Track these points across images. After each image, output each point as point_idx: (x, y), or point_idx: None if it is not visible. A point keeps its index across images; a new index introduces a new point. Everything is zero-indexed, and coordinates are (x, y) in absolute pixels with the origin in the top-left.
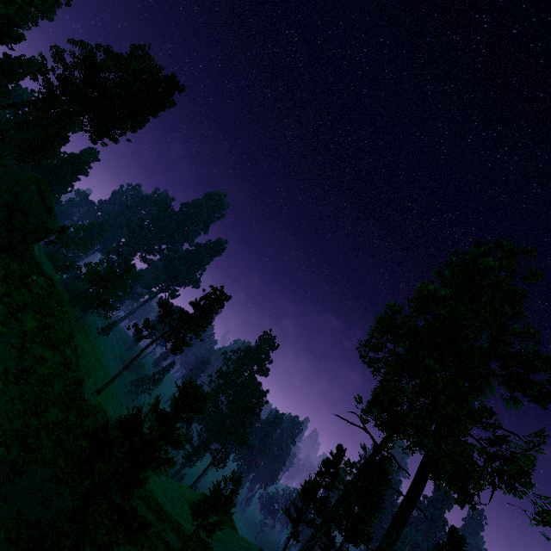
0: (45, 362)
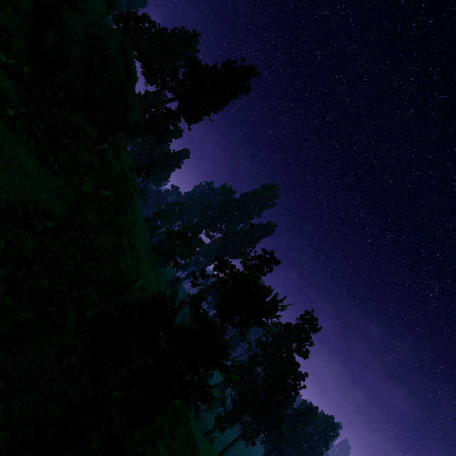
0: (96, 235)
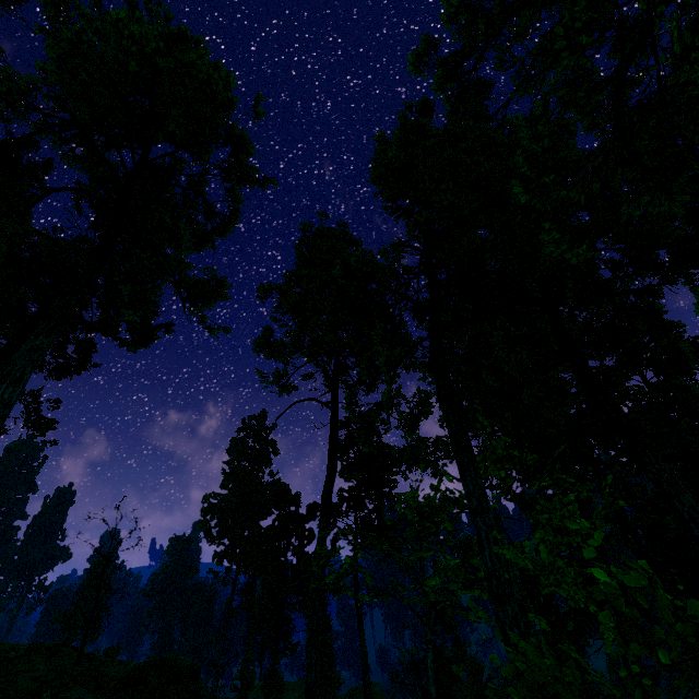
0: None
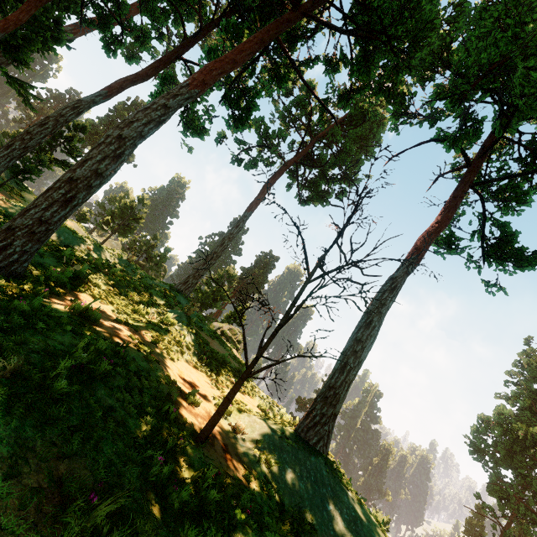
0: None
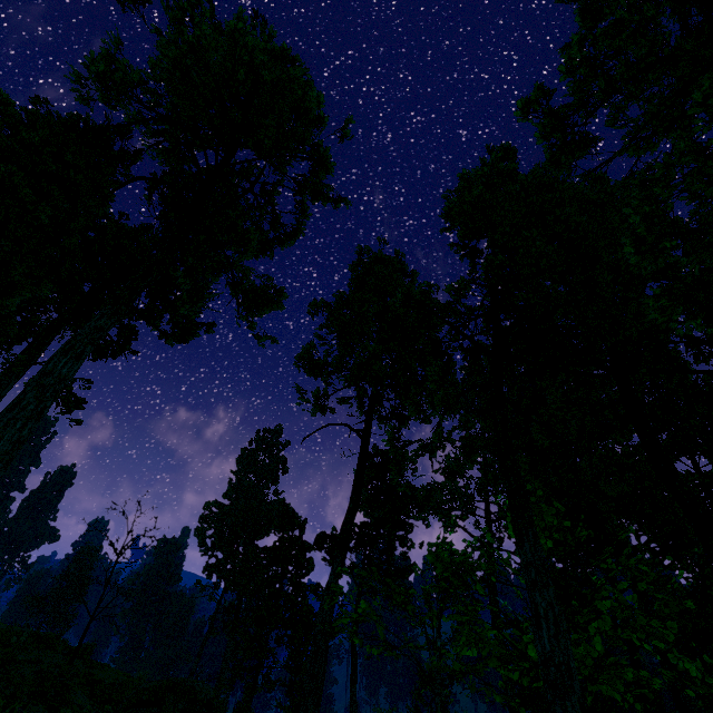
0: None
